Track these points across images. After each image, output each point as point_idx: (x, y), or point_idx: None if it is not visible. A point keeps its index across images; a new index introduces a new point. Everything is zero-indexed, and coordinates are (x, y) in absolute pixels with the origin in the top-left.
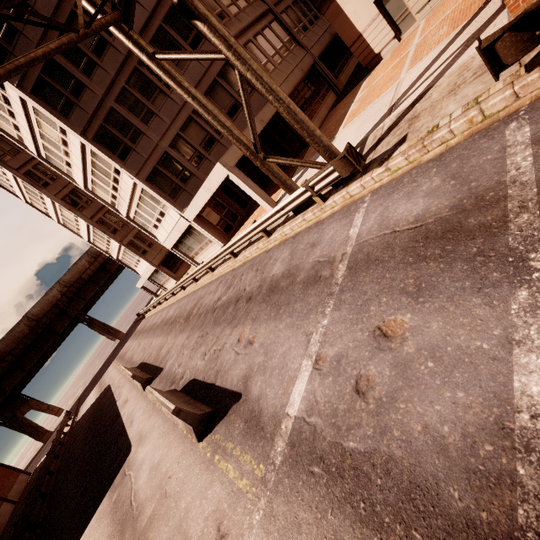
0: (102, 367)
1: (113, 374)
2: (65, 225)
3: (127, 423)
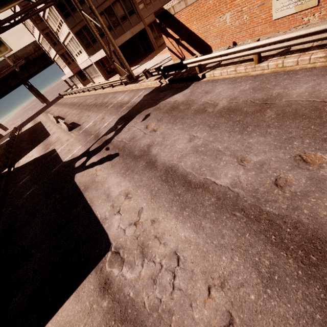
0: (34, 114)
1: (42, 118)
2: (25, 25)
3: (49, 131)
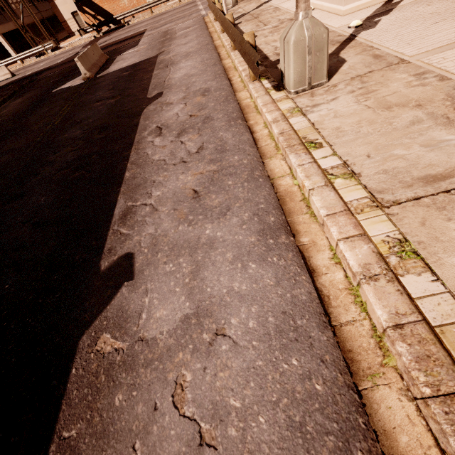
0: None
1: None
2: None
3: None
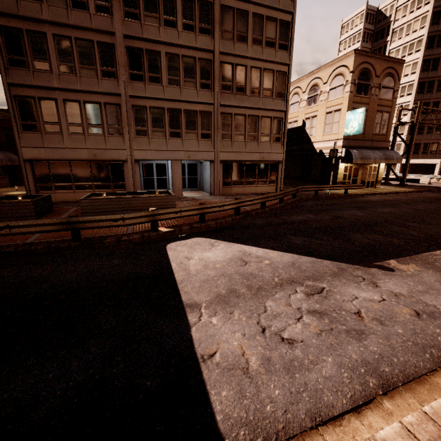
0: None
1: None
2: None
3: None
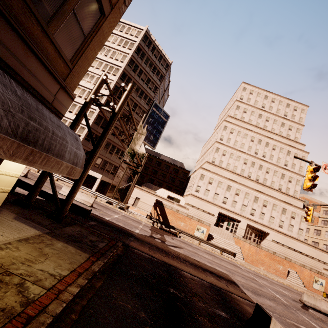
0: None
1: None
2: None
3: None
